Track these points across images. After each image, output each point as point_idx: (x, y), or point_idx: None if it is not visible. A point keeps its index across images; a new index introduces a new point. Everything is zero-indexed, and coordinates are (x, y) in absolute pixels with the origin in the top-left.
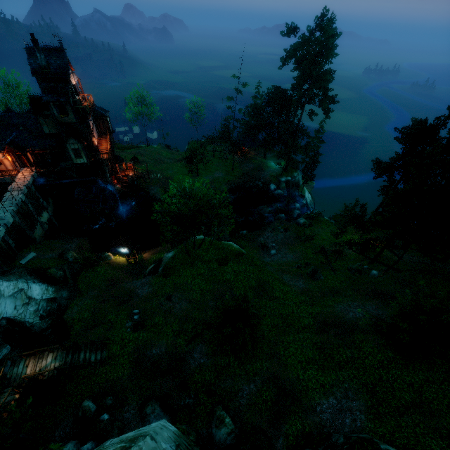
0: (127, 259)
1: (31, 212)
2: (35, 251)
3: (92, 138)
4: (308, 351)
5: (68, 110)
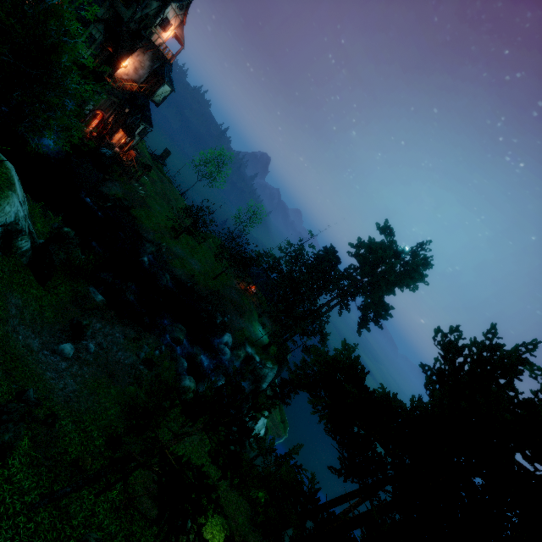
0: None
1: None
2: None
3: (123, 60)
4: None
5: (134, 7)
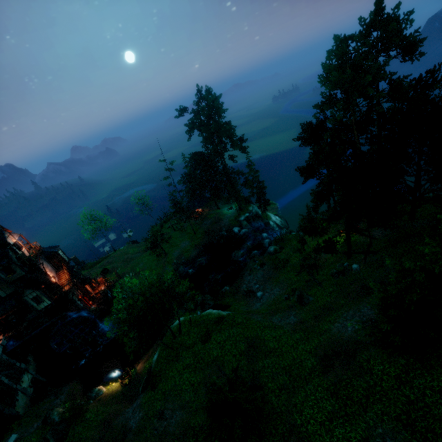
0: (120, 383)
1: (7, 385)
2: (17, 430)
3: (48, 278)
4: (324, 403)
5: (14, 267)
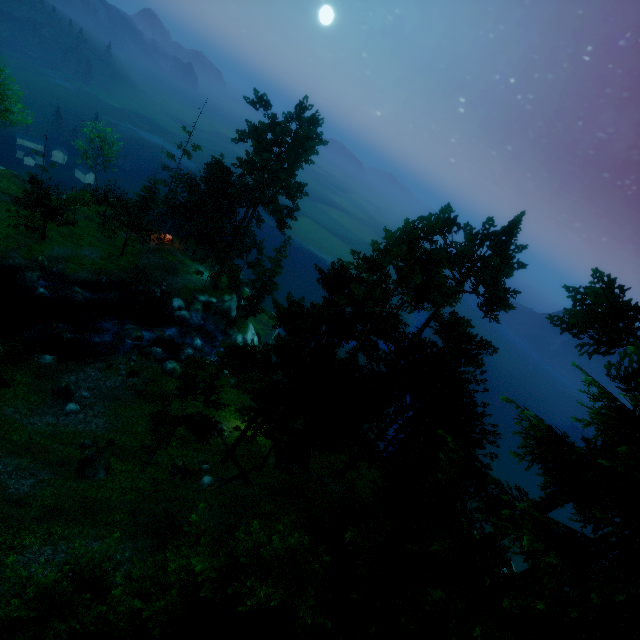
0: None
1: None
2: None
3: None
4: None
5: None
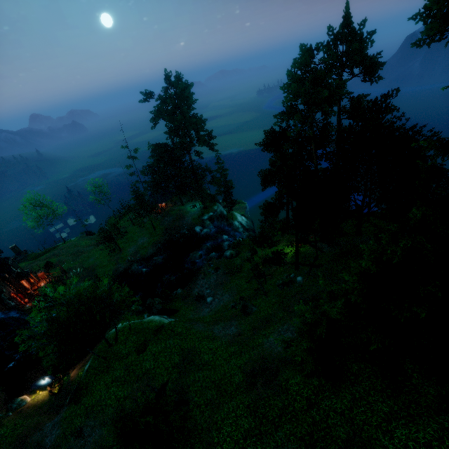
0: (49, 392)
1: None
2: None
3: None
4: (243, 421)
5: None
